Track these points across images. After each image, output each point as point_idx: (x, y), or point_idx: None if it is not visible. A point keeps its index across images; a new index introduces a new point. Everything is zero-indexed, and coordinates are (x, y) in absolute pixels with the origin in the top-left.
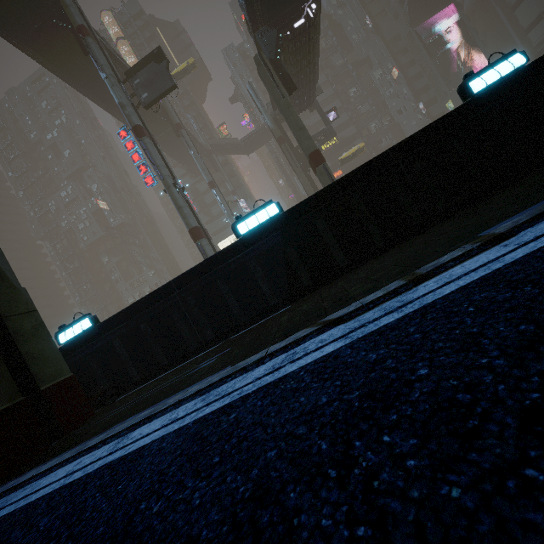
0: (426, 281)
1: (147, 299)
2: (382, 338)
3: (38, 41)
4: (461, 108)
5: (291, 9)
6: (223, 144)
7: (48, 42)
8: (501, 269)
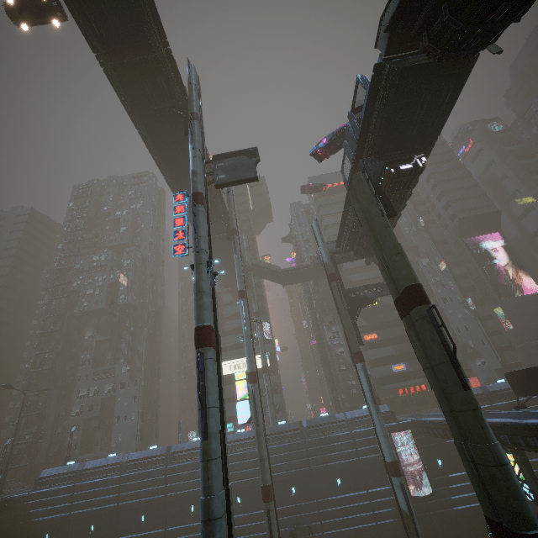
0: None
1: None
2: None
3: (152, 120)
4: None
5: (402, 152)
6: (265, 268)
7: (160, 124)
8: None
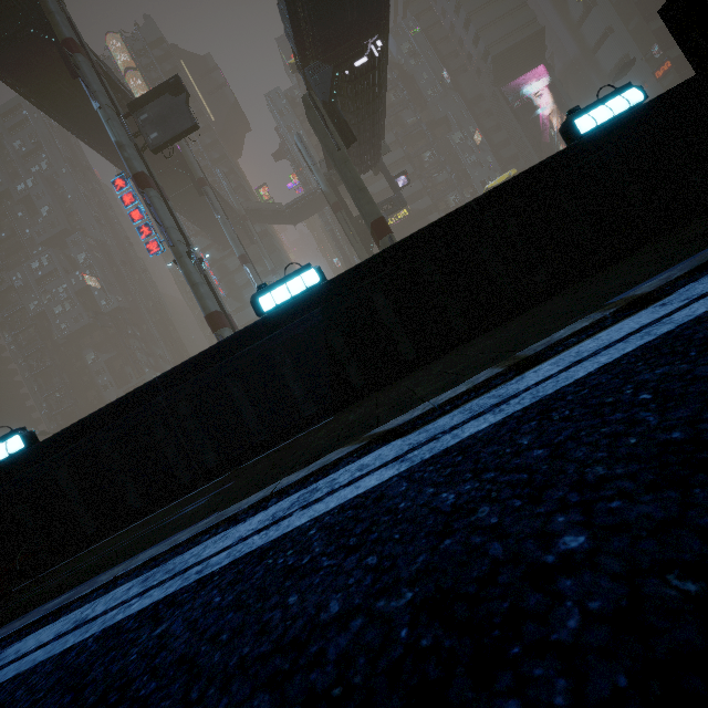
0: (535, 366)
1: (117, 406)
2: (466, 460)
3: (7, 55)
4: (566, 152)
5: (350, 44)
6: (263, 210)
7: (22, 57)
8: (674, 331)
